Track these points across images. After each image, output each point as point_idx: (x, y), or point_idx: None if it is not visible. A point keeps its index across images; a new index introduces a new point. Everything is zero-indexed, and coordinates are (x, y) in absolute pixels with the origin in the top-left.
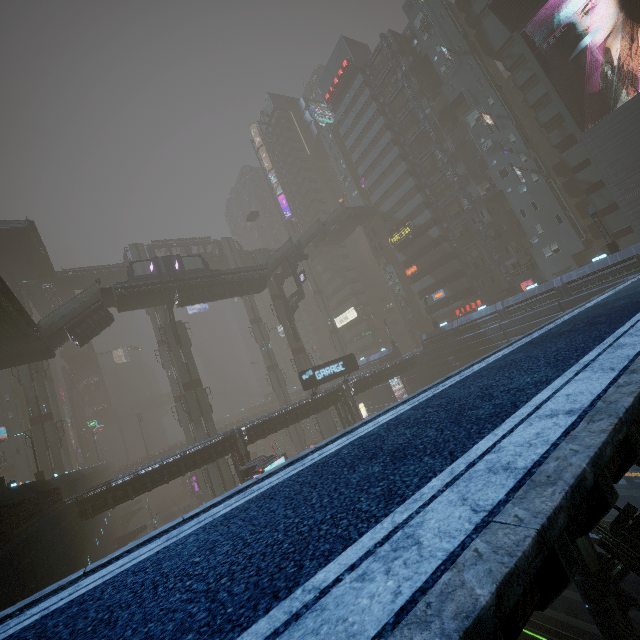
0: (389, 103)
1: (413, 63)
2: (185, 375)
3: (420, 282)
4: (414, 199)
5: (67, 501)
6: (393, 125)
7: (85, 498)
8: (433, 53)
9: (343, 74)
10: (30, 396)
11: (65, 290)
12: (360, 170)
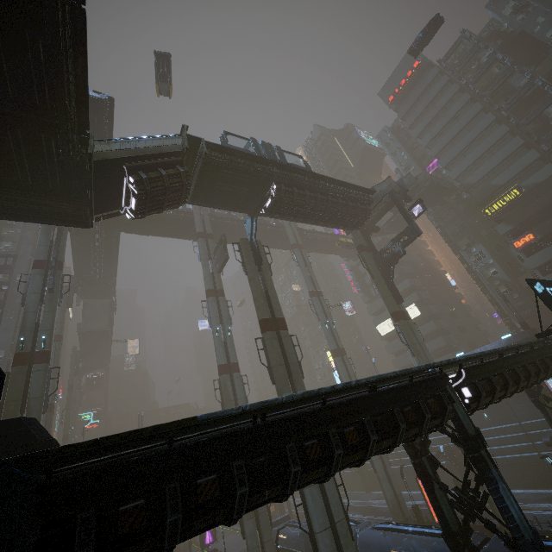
0: (474, 81)
1: (502, 44)
2: (265, 308)
3: (542, 252)
4: (524, 157)
5: (3, 463)
6: (481, 98)
7: (83, 473)
8: (533, 26)
9: (414, 72)
10: (29, 322)
11: (112, 229)
12: (433, 150)
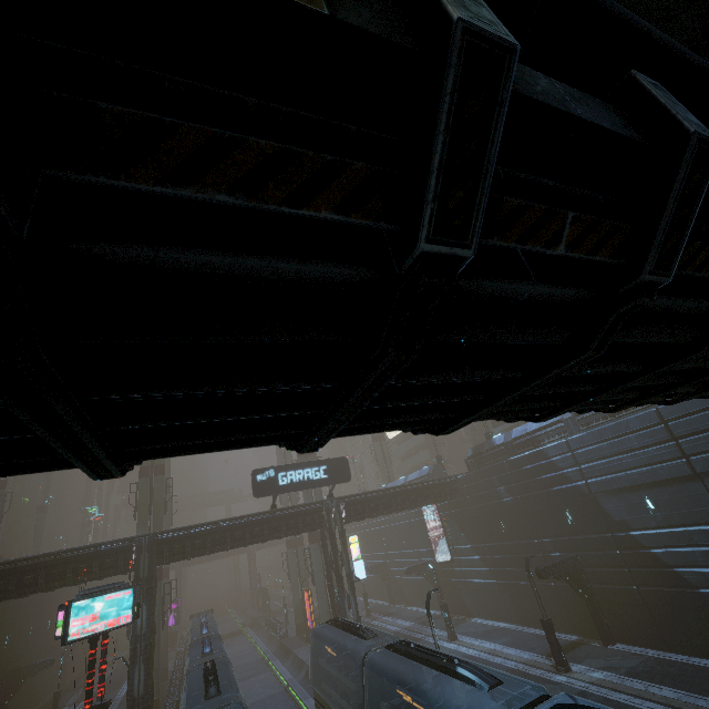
0: None
1: None
2: None
3: None
4: None
5: None
6: None
7: None
8: None
9: None
10: None
11: None
12: None
